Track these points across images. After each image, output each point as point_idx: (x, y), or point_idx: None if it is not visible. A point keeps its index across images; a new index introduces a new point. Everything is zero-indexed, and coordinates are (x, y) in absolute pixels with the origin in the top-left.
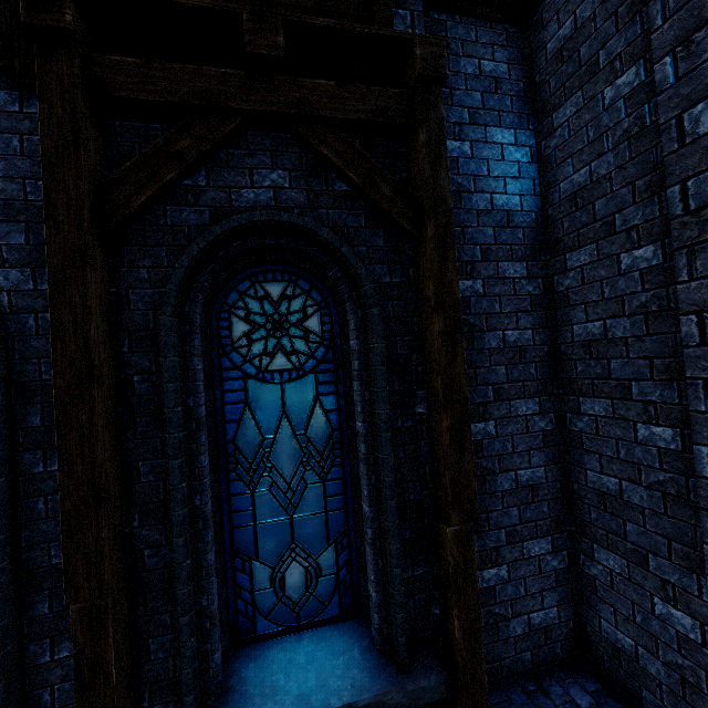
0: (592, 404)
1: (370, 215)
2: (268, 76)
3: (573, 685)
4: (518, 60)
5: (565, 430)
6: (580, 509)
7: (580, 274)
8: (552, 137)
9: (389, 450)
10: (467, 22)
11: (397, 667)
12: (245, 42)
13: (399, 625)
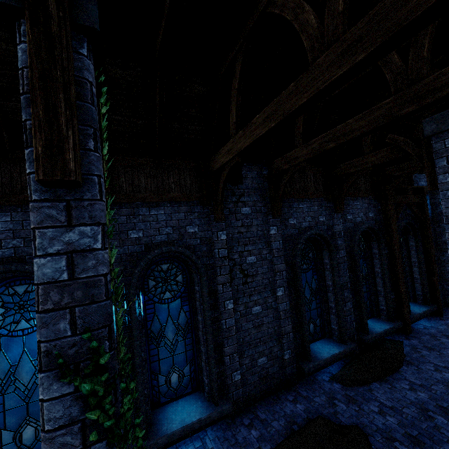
0: (448, 254)
1: (411, 217)
2: (407, 196)
3: (448, 310)
4: (425, 181)
5: (439, 260)
6: (444, 276)
7: (444, 228)
8: (435, 200)
9: (424, 264)
10: (418, 175)
11: (428, 305)
12: (408, 192)
13: (429, 297)
